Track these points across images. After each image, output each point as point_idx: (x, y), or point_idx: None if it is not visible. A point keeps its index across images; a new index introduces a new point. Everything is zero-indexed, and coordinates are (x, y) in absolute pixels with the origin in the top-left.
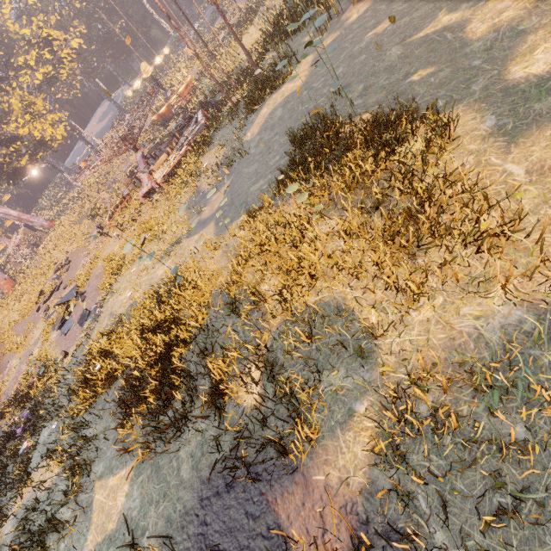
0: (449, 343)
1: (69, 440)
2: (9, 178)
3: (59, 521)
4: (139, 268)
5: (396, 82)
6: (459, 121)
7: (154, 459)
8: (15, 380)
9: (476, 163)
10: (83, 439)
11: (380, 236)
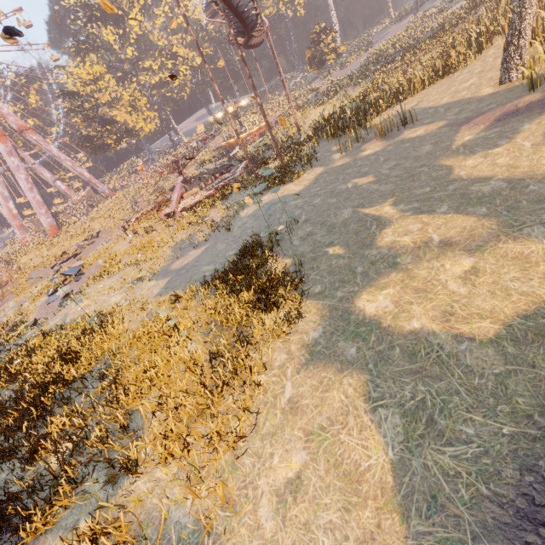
0: (152, 510)
1: None
2: (94, 149)
3: None
4: (110, 284)
5: (322, 244)
6: (308, 317)
7: None
8: None
9: (282, 364)
10: None
11: (199, 384)
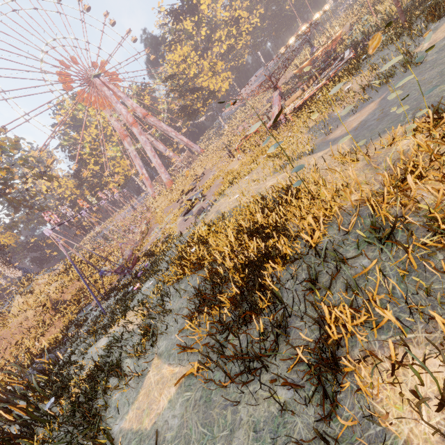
0: None
1: (155, 300)
2: (189, 116)
3: (119, 372)
4: (250, 179)
5: None
6: None
7: (208, 383)
8: (152, 240)
9: None
10: (163, 307)
11: None
